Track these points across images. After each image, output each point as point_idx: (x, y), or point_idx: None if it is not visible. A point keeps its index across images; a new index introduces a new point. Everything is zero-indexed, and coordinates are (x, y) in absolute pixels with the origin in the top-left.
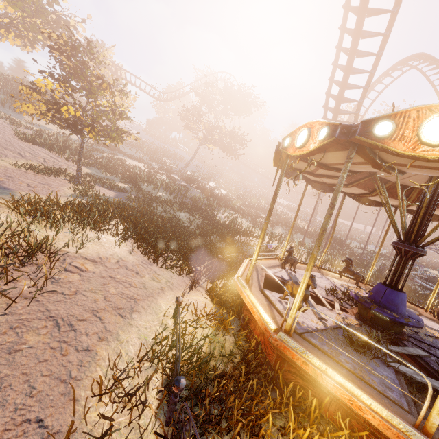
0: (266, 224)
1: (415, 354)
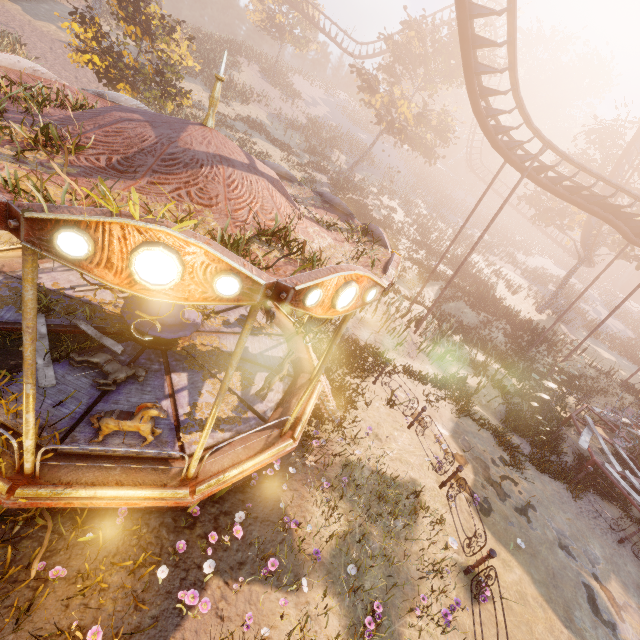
0: None
1: (103, 344)
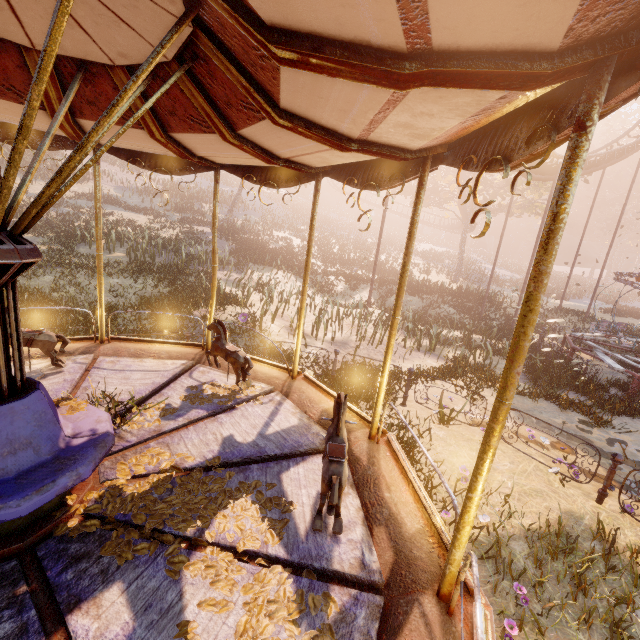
0: None
1: None
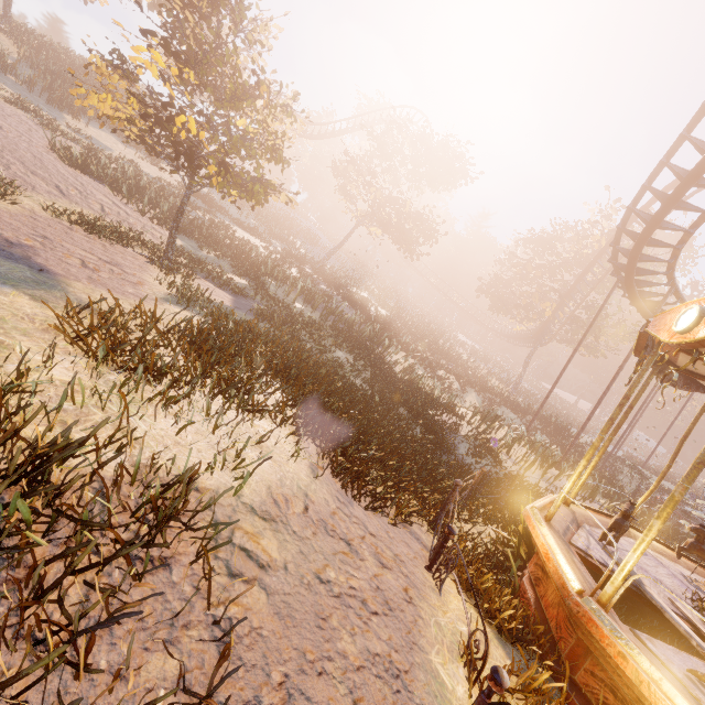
0: (684, 492)
1: None
